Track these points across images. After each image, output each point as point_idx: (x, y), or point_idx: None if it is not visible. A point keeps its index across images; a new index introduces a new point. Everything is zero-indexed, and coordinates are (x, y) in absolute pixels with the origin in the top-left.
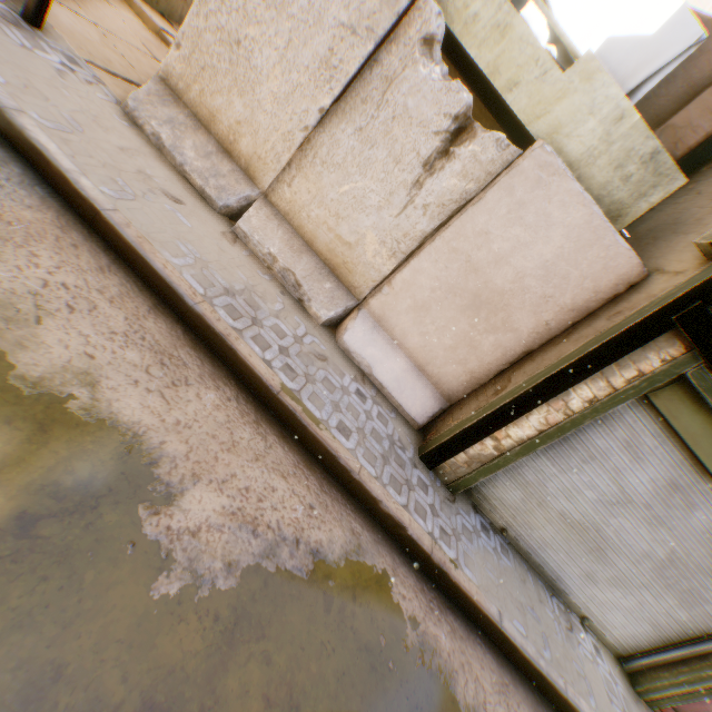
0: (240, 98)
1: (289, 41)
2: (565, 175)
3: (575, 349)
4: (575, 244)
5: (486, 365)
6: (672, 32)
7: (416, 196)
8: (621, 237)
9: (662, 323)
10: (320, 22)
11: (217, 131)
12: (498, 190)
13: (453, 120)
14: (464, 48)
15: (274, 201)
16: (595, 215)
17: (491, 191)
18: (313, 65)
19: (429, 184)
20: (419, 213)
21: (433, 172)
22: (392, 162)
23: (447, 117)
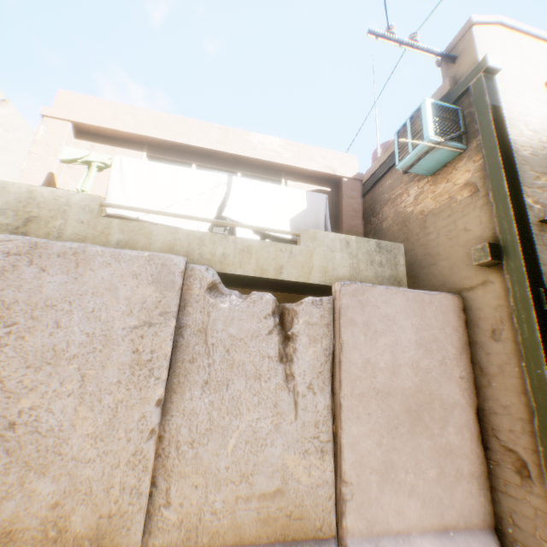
0: (44, 475)
1: (82, 376)
2: (369, 287)
3: (529, 381)
4: (416, 316)
5: (471, 454)
6: (313, 201)
7: (296, 386)
8: (429, 291)
9: (544, 315)
10: (110, 339)
11: (24, 545)
12: (346, 329)
13: (272, 315)
14: (231, 273)
15: (160, 543)
16: (406, 292)
17: (342, 334)
18: (123, 374)
19: (297, 368)
20: (310, 396)
21: (291, 358)
22: (254, 382)
23: (267, 317)
